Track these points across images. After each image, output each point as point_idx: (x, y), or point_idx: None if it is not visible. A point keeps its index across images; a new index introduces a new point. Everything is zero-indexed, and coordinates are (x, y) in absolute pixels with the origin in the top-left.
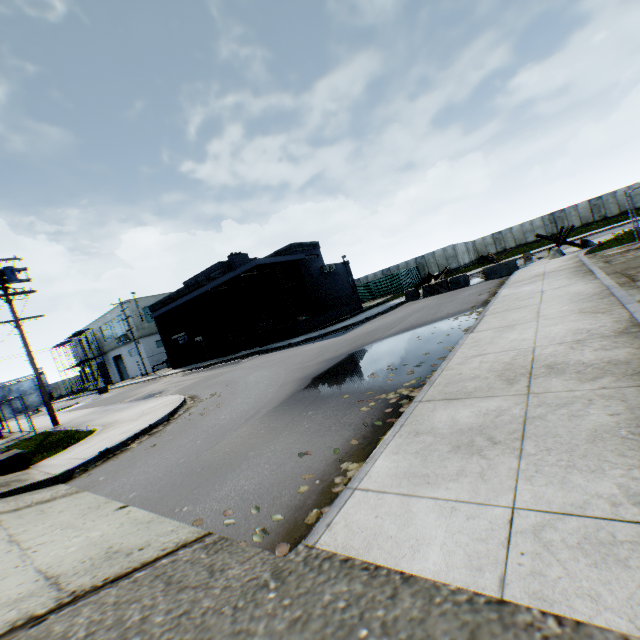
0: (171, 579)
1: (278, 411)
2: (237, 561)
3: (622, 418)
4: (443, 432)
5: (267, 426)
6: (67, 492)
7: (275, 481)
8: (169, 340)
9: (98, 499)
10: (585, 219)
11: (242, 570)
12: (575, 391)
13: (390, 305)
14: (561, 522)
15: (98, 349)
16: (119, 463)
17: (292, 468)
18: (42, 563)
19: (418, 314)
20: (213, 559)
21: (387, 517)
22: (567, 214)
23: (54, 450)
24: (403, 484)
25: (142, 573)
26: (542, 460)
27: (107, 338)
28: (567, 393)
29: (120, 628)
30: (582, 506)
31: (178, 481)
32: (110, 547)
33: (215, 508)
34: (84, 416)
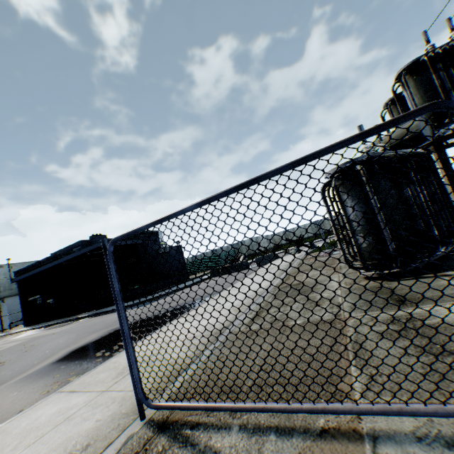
0: None
1: (4, 388)
2: None
3: (96, 424)
4: (14, 431)
5: None
6: None
7: None
8: (27, 301)
9: None
10: None
11: None
12: (122, 391)
13: (199, 279)
14: None
15: None
16: None
17: None
18: None
19: (199, 291)
20: None
21: None
22: (324, 222)
23: None
24: None
25: None
26: None
27: None
28: (117, 392)
29: None
30: None
31: None
32: None
33: None
34: None
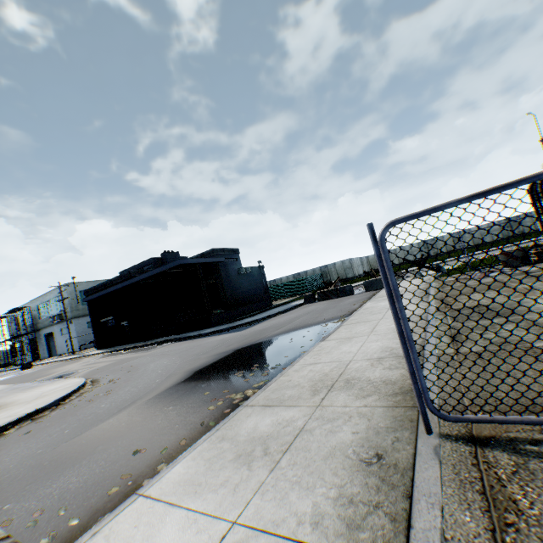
0: None
1: (149, 403)
2: None
3: (358, 436)
4: (240, 439)
5: (130, 418)
6: None
7: (98, 479)
8: (98, 322)
9: None
10: (449, 247)
11: None
12: (348, 407)
13: (291, 305)
14: (255, 539)
15: (32, 326)
16: None
17: (120, 466)
18: None
19: (305, 317)
20: None
21: (142, 527)
22: (436, 242)
23: None
24: (177, 492)
25: None
26: (284, 474)
27: (43, 316)
28: (342, 408)
29: None
30: (279, 523)
31: (22, 474)
32: None
33: (32, 507)
34: None
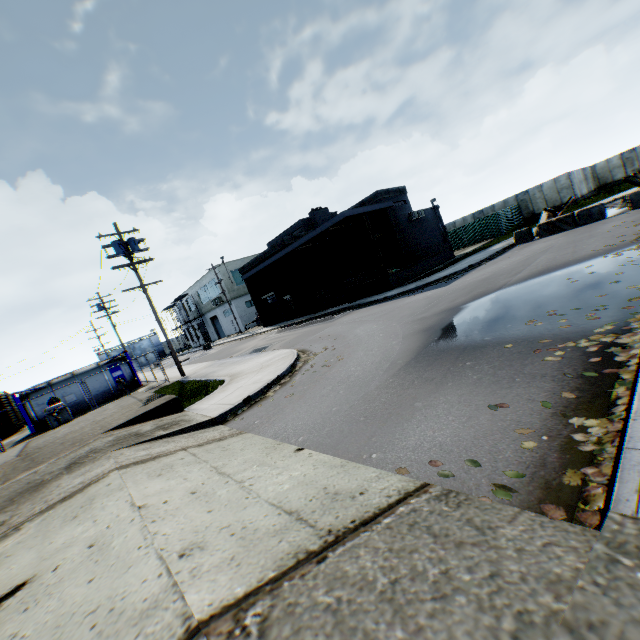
0: (433, 531)
1: (421, 362)
2: (500, 520)
3: None
4: None
5: (418, 377)
6: (231, 433)
7: (477, 434)
8: (259, 300)
9: (267, 441)
10: None
11: (520, 532)
12: None
13: (495, 250)
14: None
15: (196, 311)
16: (265, 409)
17: (491, 421)
18: (268, 497)
19: (546, 255)
20: (464, 514)
21: None
22: None
23: (196, 396)
24: None
25: (389, 520)
26: None
27: (203, 301)
28: None
29: (426, 581)
30: None
31: (345, 428)
32: (325, 488)
33: (414, 458)
34: (203, 368)
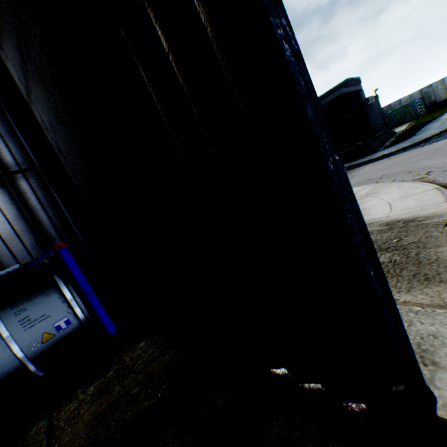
0: None
1: None
2: None
3: None
4: None
5: None
6: None
7: None
8: None
9: None
10: None
11: None
12: None
13: None
14: None
15: None
16: None
17: None
18: None
19: None
20: None
21: None
22: None
23: None
24: None
25: None
26: None
27: None
28: None
29: None
30: None
31: None
32: None
33: None
34: None
